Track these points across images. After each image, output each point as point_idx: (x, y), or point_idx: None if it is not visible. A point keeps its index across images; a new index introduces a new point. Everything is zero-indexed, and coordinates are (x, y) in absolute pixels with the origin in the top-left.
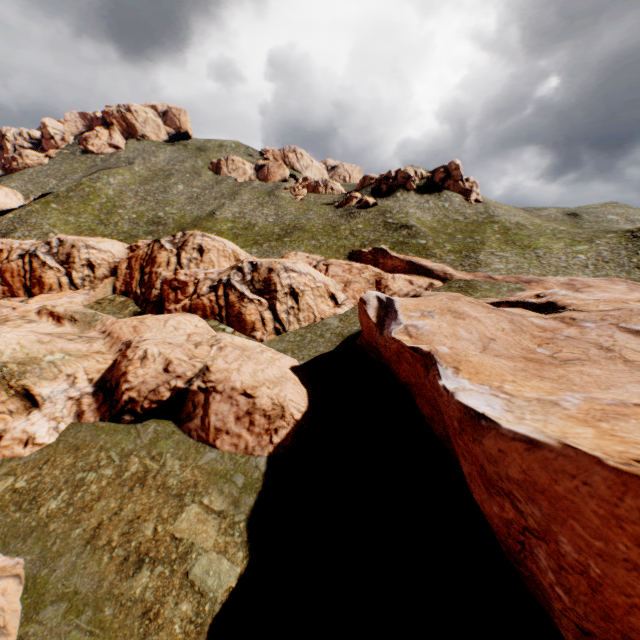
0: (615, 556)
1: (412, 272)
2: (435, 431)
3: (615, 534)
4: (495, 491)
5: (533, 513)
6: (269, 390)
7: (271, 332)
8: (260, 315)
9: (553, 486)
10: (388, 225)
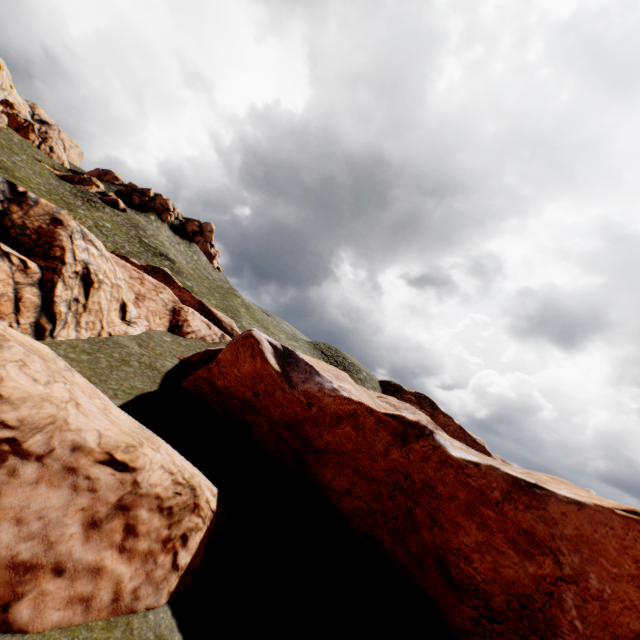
0: (622, 574)
1: (201, 314)
2: (344, 506)
3: (623, 559)
4: (540, 551)
5: (572, 561)
6: (160, 454)
7: (27, 329)
8: (15, 289)
9: (593, 534)
10: (146, 244)
